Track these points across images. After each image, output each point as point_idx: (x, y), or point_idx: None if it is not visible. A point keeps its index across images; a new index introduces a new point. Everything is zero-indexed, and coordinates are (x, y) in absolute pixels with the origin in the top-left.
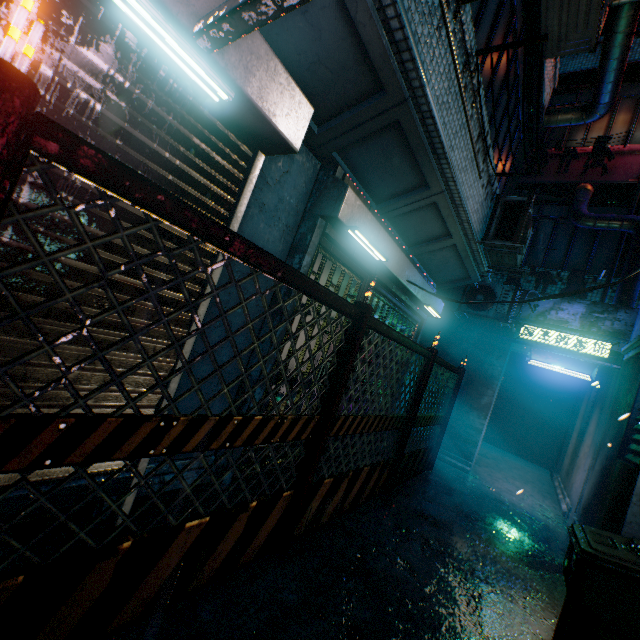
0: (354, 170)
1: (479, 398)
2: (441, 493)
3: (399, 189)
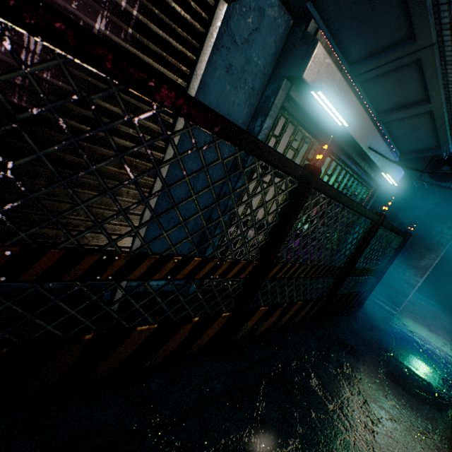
0: (329, 24)
1: (419, 259)
2: (364, 328)
3: (378, 45)
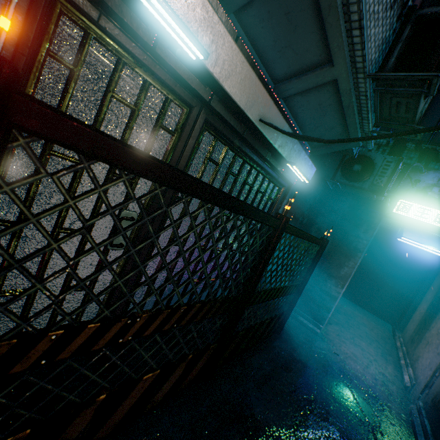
0: None
1: (339, 268)
2: (279, 369)
3: None
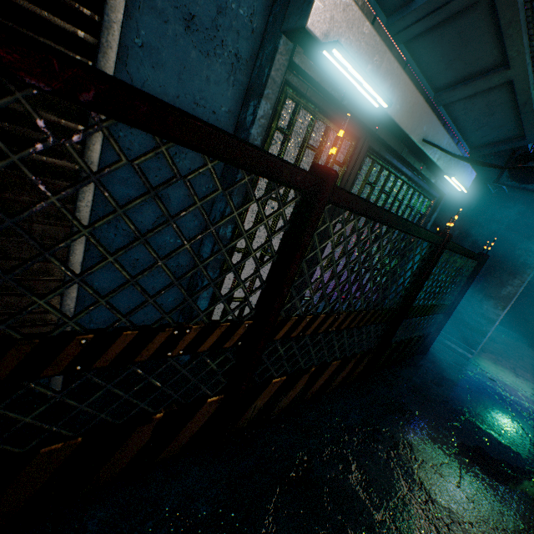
0: None
1: (500, 287)
2: (429, 383)
3: None
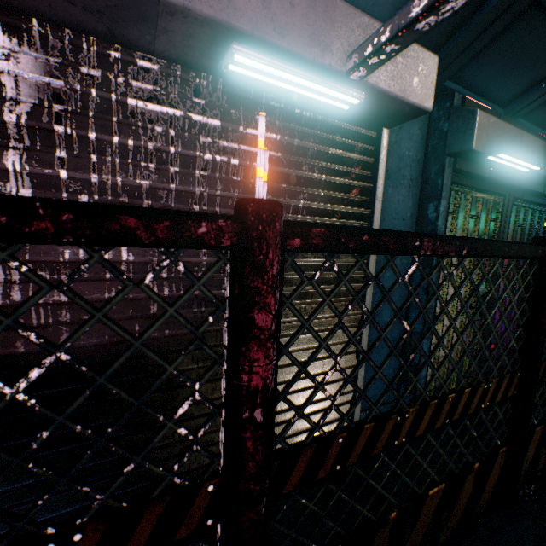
0: (471, 86)
1: None
2: None
3: (537, 76)
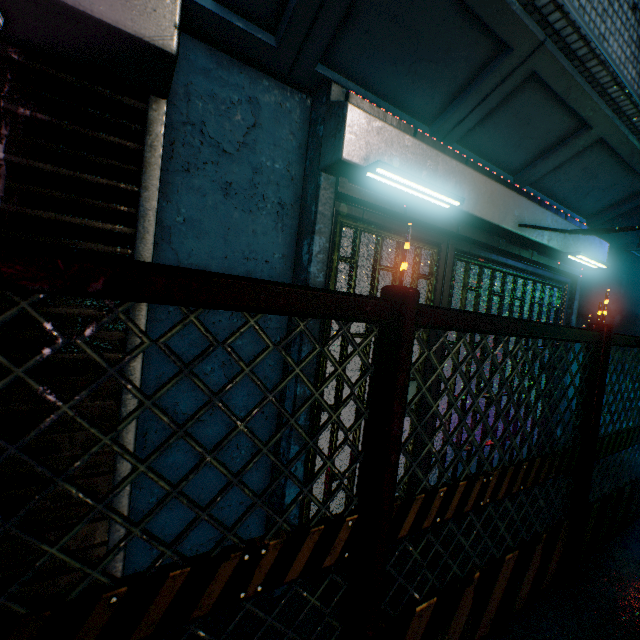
0: (366, 83)
1: None
2: None
3: (455, 81)
